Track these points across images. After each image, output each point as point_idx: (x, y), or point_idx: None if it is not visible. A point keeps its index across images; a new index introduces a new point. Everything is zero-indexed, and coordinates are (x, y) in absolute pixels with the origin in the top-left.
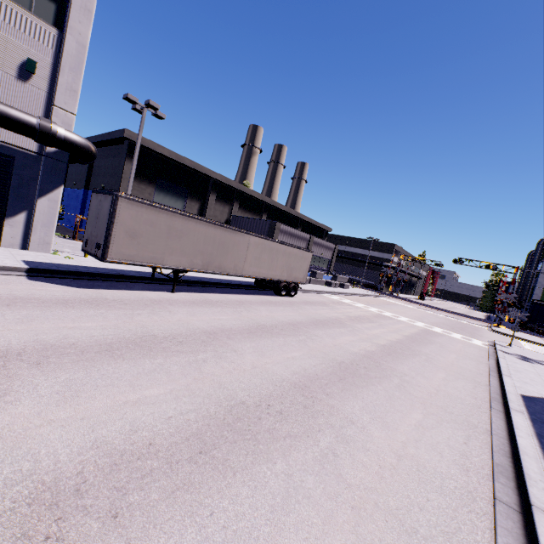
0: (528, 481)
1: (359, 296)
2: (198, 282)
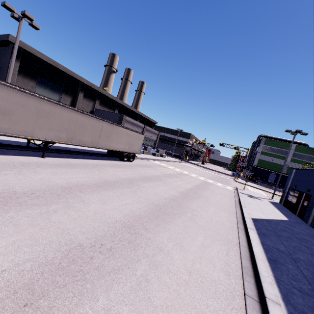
0: (262, 278)
1: (170, 162)
2: (65, 151)
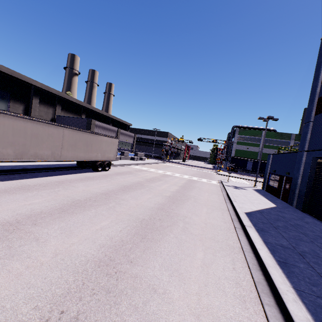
0: (283, 297)
1: (151, 164)
2: (19, 170)
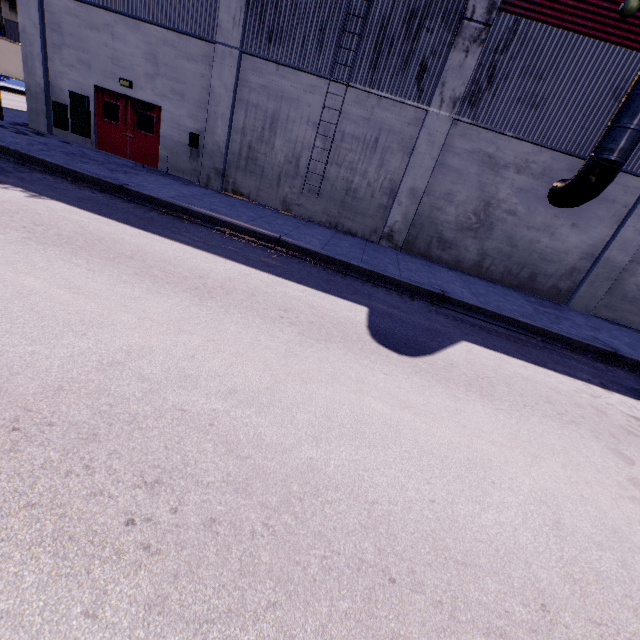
0: None
1: None
2: None
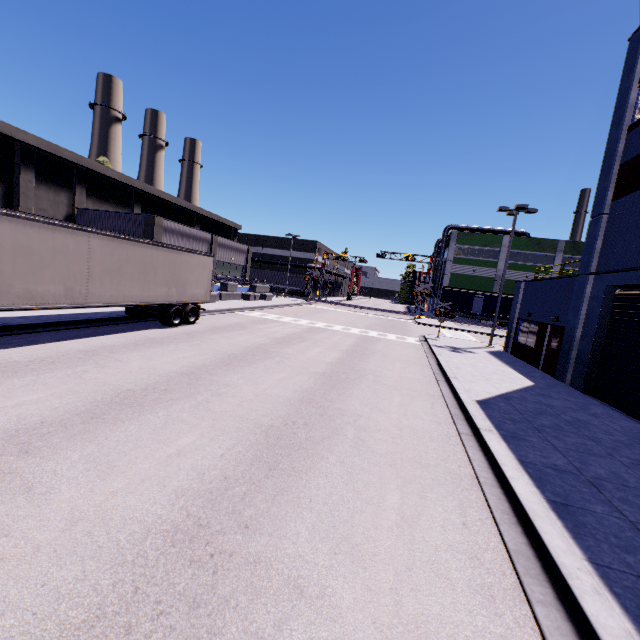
0: (573, 585)
1: (285, 307)
2: None
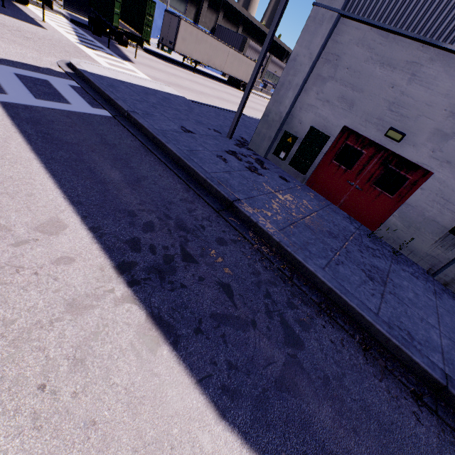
0: None
1: None
2: (201, 72)
